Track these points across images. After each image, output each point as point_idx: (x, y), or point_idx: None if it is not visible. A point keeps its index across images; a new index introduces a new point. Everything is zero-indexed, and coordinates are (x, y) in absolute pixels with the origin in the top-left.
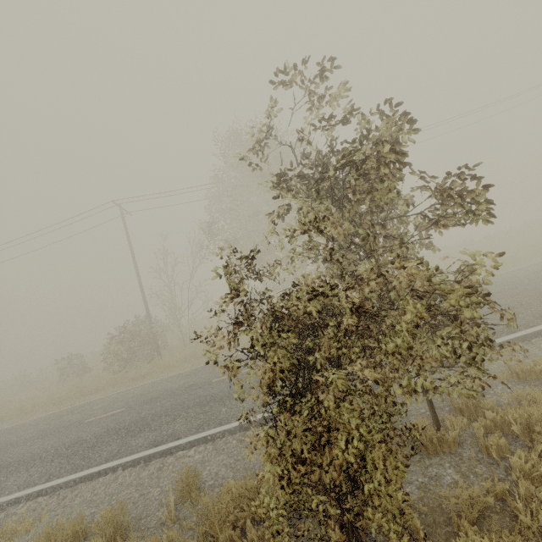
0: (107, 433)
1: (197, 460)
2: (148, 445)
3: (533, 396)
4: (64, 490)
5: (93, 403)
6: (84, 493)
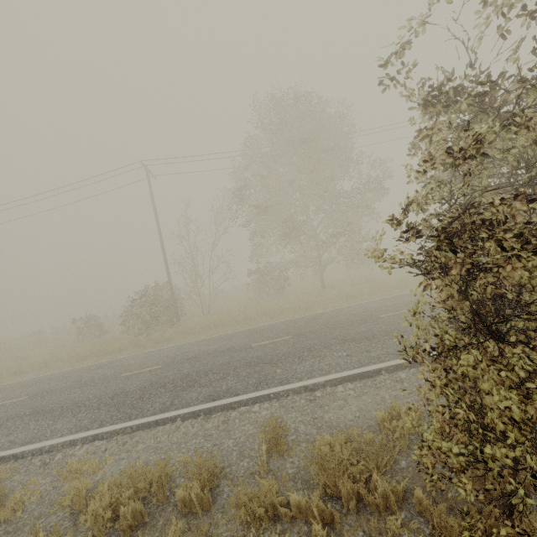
0: (152, 386)
1: (266, 416)
2: (204, 399)
3: None
4: (122, 436)
5: (122, 360)
6: (145, 440)
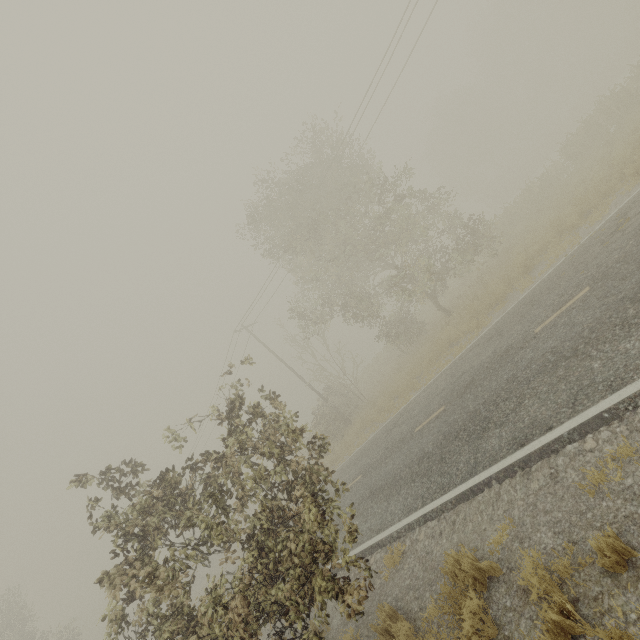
0: None
1: None
2: None
3: (406, 638)
4: None
5: None
6: None
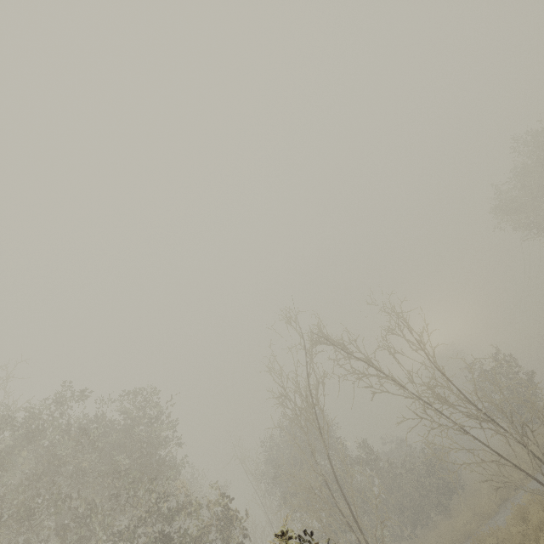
0: None
1: None
2: None
3: None
4: None
5: None
6: None
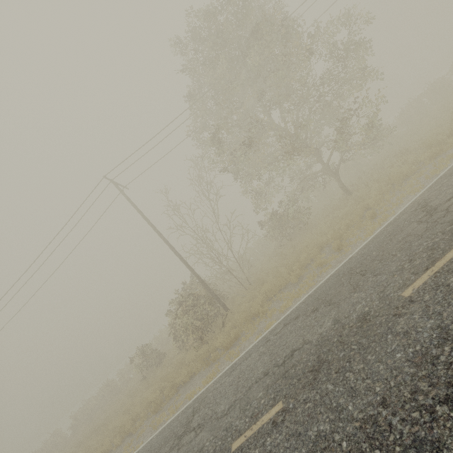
0: None
1: None
2: None
3: None
4: None
5: (207, 401)
6: None
